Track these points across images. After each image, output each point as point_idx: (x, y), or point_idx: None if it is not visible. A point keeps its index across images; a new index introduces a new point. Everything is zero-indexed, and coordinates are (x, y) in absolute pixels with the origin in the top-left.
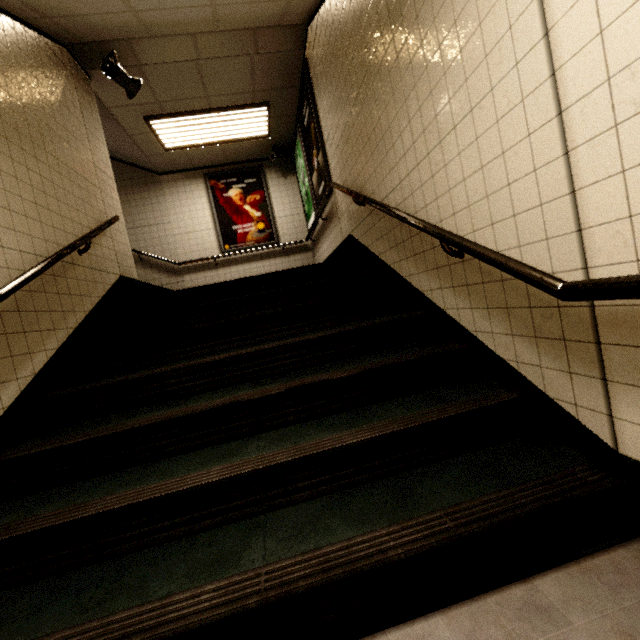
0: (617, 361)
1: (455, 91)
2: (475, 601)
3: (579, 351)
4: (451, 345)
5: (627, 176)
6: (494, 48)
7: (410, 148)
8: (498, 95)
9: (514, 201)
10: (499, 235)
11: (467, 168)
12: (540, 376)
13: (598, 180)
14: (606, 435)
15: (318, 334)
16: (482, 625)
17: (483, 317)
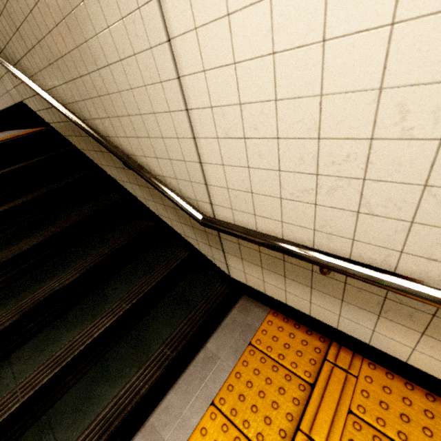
0: (227, 246)
1: (100, 30)
2: (185, 372)
3: (212, 238)
4: (146, 222)
5: (225, 168)
6: (128, 16)
7: (67, 55)
8: (141, 64)
9: (168, 150)
10: (163, 167)
11: (129, 108)
12: (197, 244)
13: (212, 163)
14: (226, 270)
15: (31, 241)
16: (190, 382)
17: (162, 209)
